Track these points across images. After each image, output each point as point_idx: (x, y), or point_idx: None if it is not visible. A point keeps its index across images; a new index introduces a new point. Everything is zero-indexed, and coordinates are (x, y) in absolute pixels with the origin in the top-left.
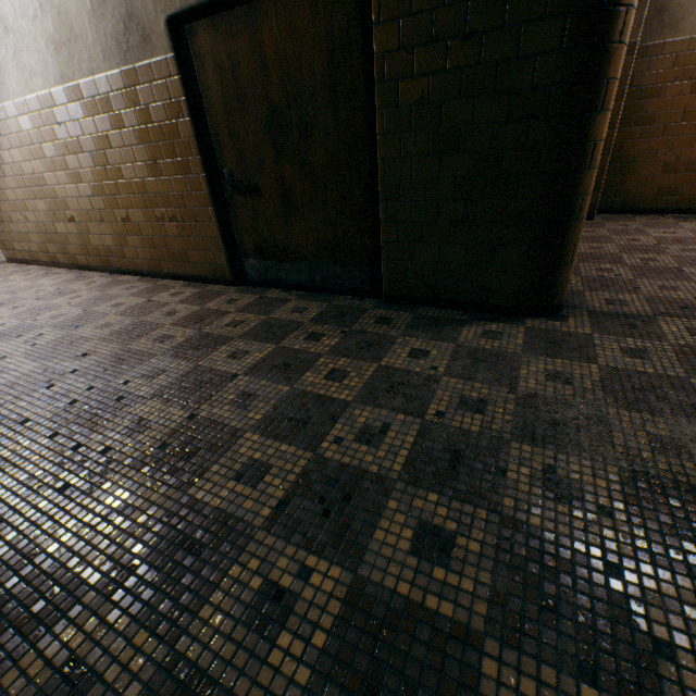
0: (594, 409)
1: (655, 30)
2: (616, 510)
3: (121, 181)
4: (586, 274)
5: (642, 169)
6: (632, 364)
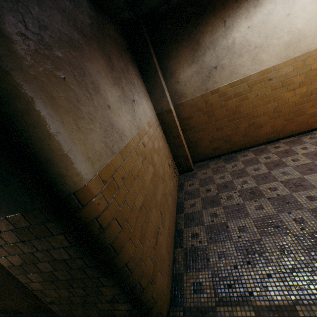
0: None
1: (177, 99)
2: None
3: None
4: (186, 244)
5: (202, 143)
6: None
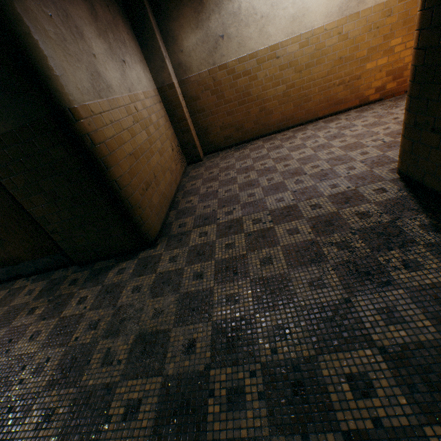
0: (141, 304)
1: (182, 73)
2: (123, 359)
3: None
4: (181, 207)
5: (212, 131)
6: (169, 267)
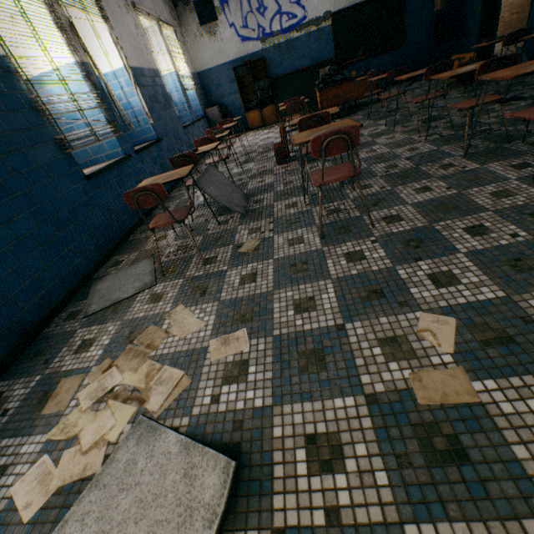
0: None
1: None
2: None
3: (506, 3)
4: None
5: None
6: None
